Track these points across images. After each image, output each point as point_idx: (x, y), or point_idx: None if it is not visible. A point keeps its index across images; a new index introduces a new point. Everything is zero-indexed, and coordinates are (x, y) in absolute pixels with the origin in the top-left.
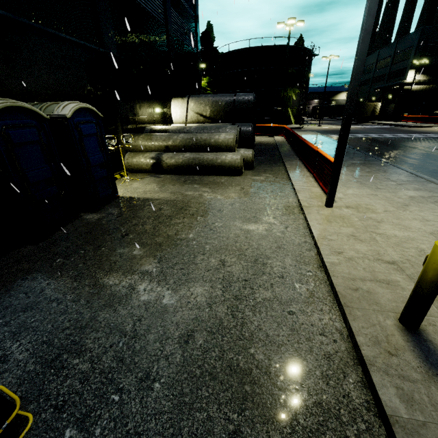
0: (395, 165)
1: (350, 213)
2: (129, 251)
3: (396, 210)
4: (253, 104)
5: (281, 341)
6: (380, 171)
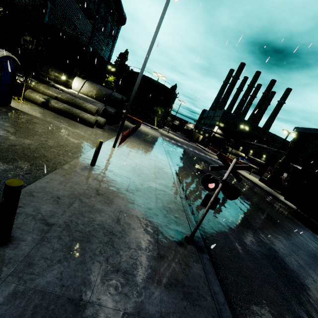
0: (166, 153)
1: (119, 151)
2: (2, 123)
3: (138, 157)
4: (120, 100)
5: (48, 156)
6: (156, 151)
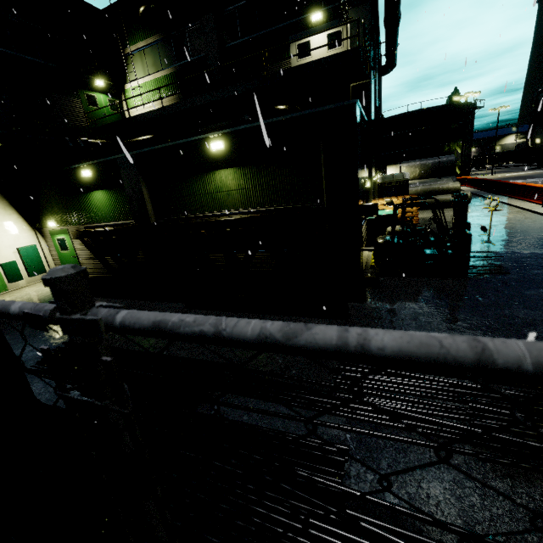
0: None
1: None
2: None
3: None
4: (455, 162)
5: None
6: None
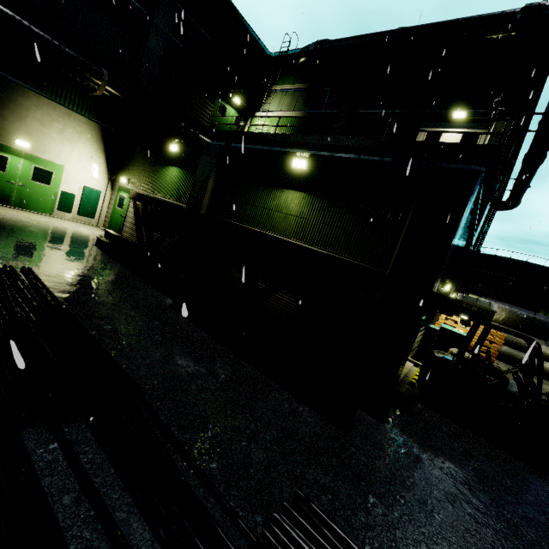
0: None
1: None
2: None
3: None
4: None
5: None
6: None
